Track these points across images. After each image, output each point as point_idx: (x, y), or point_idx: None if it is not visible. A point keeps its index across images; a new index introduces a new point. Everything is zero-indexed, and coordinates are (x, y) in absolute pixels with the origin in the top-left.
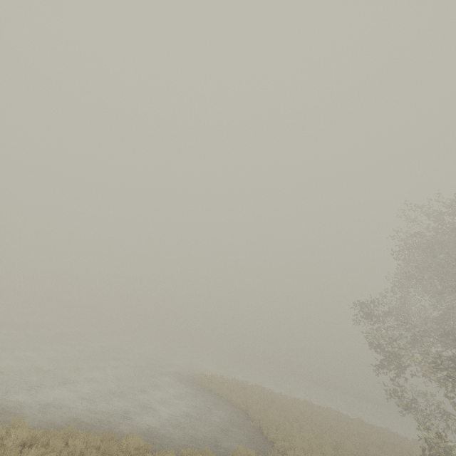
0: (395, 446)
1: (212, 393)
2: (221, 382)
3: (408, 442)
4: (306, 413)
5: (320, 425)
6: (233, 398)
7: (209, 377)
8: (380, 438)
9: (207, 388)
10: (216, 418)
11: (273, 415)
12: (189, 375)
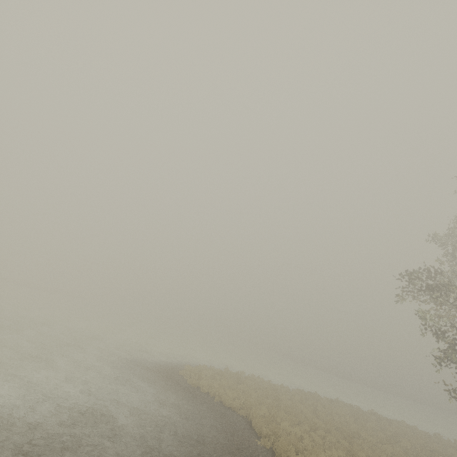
0: (435, 453)
1: (200, 393)
2: (211, 376)
3: (434, 439)
4: (320, 413)
5: (343, 432)
6: (229, 400)
7: (196, 369)
8: (408, 440)
9: (194, 386)
10: (206, 441)
11: (285, 424)
12: (170, 368)
